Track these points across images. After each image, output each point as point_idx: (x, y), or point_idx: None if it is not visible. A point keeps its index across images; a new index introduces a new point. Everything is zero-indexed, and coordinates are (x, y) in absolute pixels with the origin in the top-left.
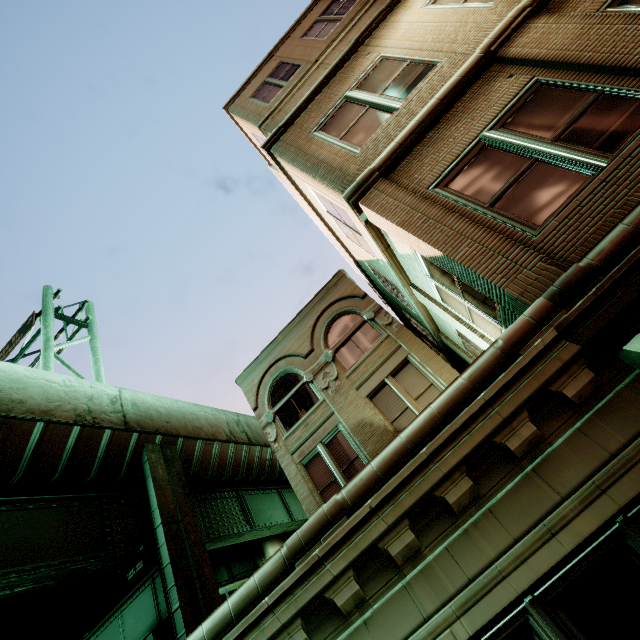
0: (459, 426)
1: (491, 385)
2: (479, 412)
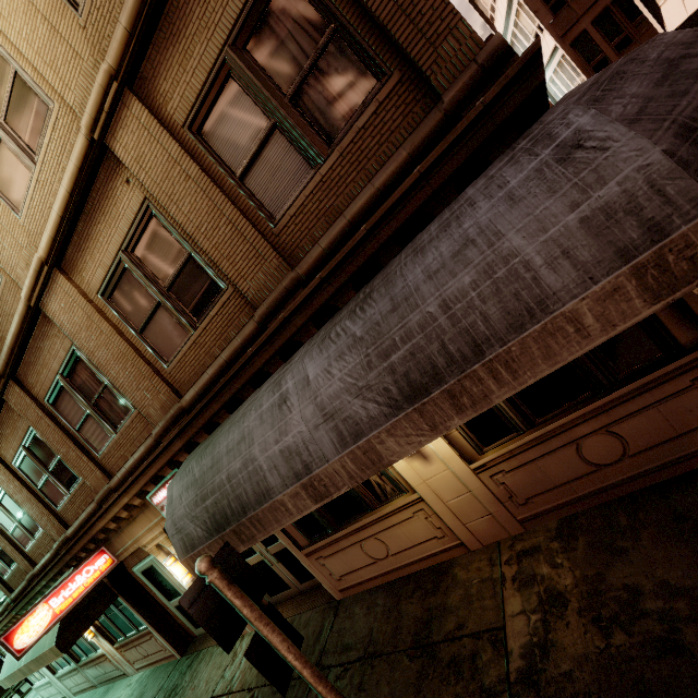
0: (2, 620)
1: (2, 616)
2: (4, 618)
